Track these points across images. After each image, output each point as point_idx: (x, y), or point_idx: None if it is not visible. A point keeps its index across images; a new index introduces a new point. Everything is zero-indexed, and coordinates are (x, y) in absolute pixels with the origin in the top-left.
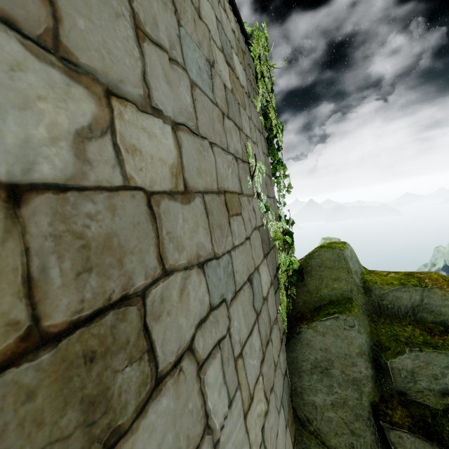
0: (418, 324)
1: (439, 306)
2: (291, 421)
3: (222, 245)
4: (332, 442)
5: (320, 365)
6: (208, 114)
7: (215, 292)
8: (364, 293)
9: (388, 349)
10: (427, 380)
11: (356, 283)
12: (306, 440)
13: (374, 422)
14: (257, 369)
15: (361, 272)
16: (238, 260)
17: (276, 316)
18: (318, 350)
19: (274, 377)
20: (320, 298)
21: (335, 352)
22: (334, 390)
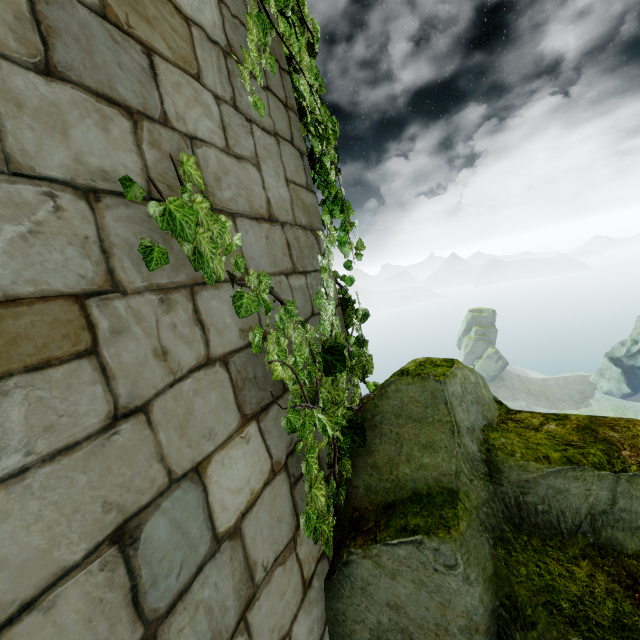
0: (603, 557)
1: None
2: None
3: None
4: None
5: (387, 638)
6: None
7: None
8: (487, 475)
9: (530, 624)
10: None
11: (468, 454)
12: None
13: None
14: None
15: (486, 423)
16: (6, 525)
17: (286, 542)
18: (384, 606)
19: None
20: (397, 484)
21: (417, 617)
22: None
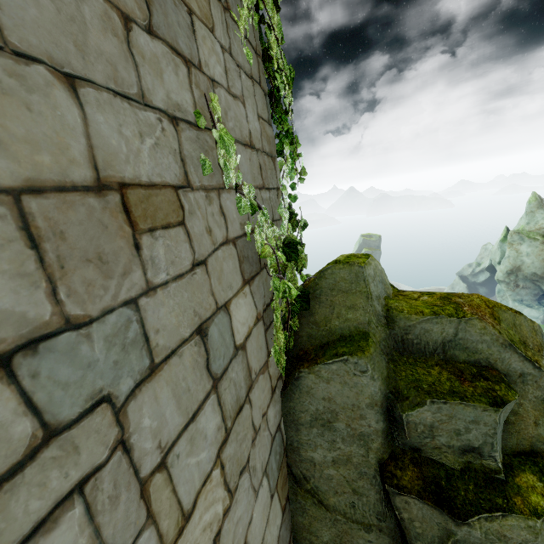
0: (447, 364)
1: (476, 342)
2: (283, 482)
3: (104, 294)
4: (331, 501)
5: (321, 418)
6: (56, 4)
7: (67, 398)
8: (386, 325)
9: (406, 398)
10: (447, 436)
11: (376, 312)
12: (301, 500)
13: (381, 481)
14: (209, 462)
15: (386, 295)
16: (164, 309)
17: (264, 362)
18: (321, 400)
19: (253, 448)
20: (330, 332)
21: (341, 402)
22: (337, 446)
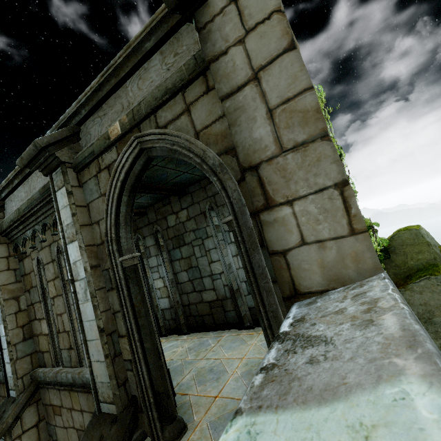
0: None
1: None
2: None
3: None
4: None
5: (423, 317)
6: None
7: None
8: None
9: None
10: None
11: (437, 253)
12: None
13: None
14: None
15: (438, 246)
16: None
17: None
18: (418, 305)
19: None
20: (409, 268)
21: (434, 304)
22: (440, 334)
